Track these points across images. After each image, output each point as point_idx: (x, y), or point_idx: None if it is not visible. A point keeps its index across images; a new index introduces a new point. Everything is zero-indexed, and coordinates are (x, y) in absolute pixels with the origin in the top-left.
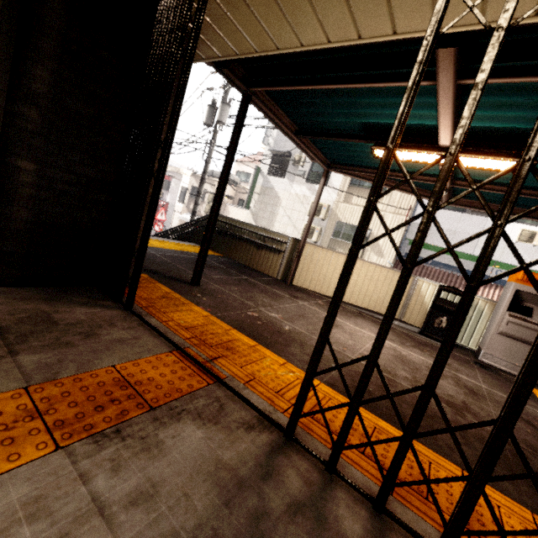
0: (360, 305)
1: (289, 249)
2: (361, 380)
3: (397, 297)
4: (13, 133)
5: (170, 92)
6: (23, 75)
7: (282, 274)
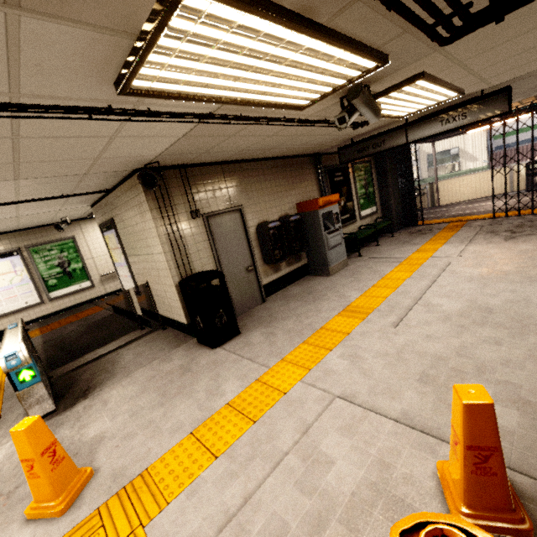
0: (483, 196)
1: (428, 190)
2: (505, 198)
3: (505, 181)
4: (389, 196)
5: (411, 166)
6: (387, 183)
7: (430, 204)
